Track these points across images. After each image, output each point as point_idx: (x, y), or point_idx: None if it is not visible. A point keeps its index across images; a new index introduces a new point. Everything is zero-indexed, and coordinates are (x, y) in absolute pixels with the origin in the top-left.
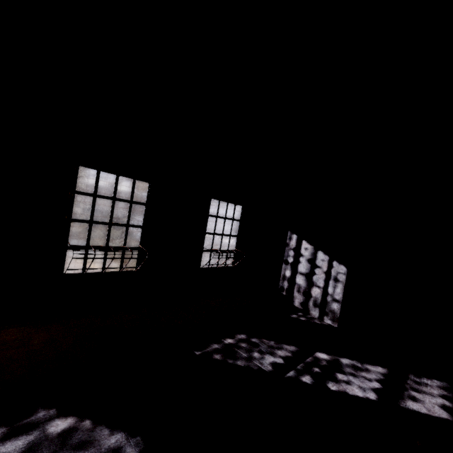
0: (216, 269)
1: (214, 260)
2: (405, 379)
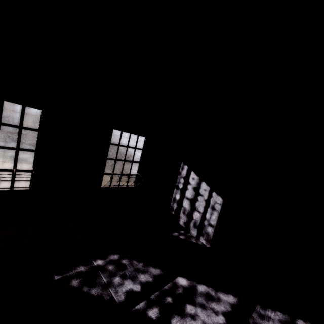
0: (117, 189)
1: (117, 181)
2: (251, 312)
